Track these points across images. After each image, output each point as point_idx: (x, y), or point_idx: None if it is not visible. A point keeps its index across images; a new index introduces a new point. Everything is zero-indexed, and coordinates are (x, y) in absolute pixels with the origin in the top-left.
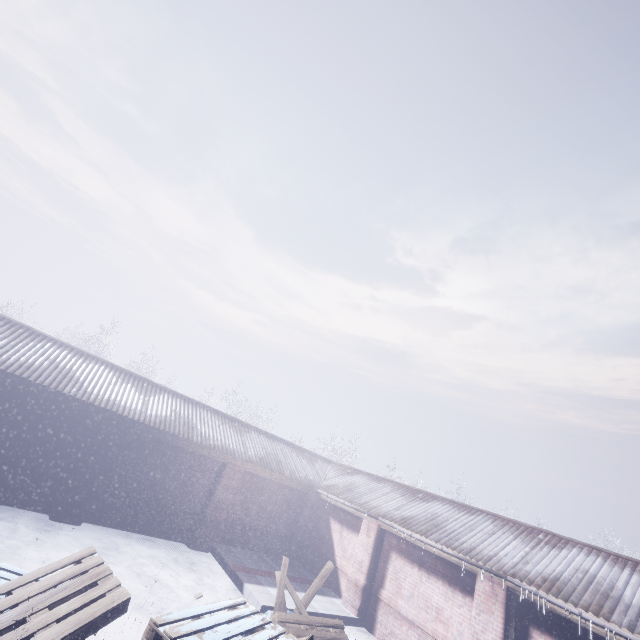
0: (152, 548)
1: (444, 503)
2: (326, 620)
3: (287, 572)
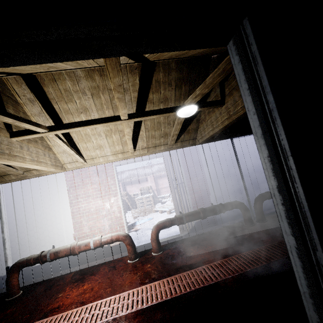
0: None
1: None
2: None
3: None
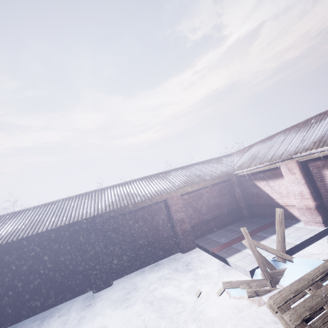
0: (159, 270)
1: None
2: (322, 267)
3: (250, 228)
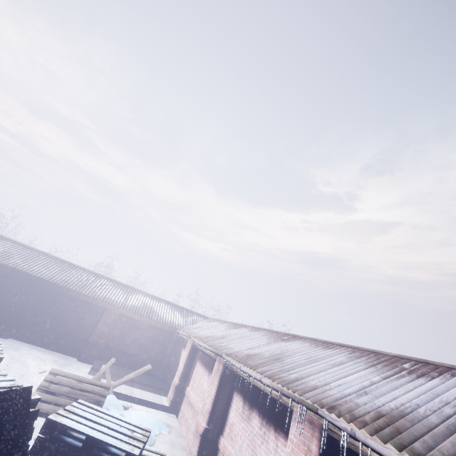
0: (47, 355)
1: (247, 328)
2: (95, 381)
3: (142, 381)
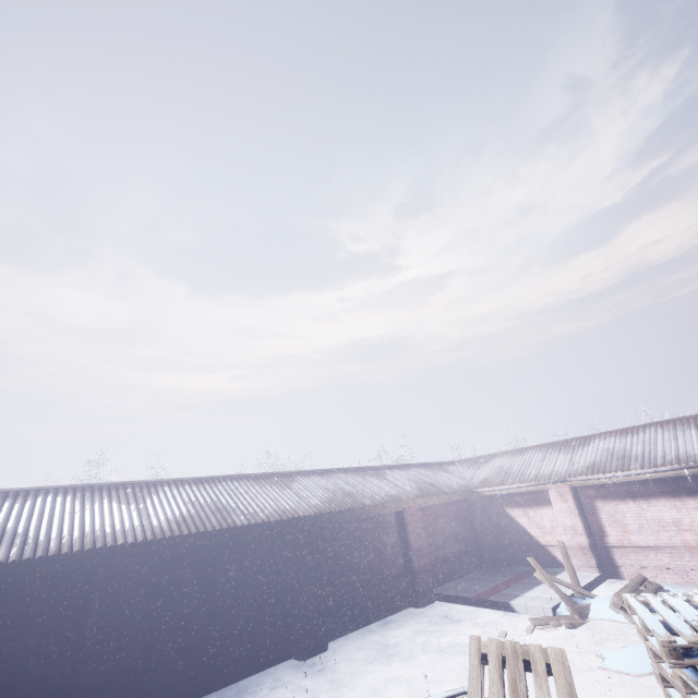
0: (400, 627)
1: (603, 438)
2: (635, 580)
3: (507, 576)
